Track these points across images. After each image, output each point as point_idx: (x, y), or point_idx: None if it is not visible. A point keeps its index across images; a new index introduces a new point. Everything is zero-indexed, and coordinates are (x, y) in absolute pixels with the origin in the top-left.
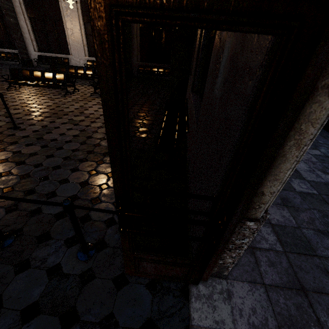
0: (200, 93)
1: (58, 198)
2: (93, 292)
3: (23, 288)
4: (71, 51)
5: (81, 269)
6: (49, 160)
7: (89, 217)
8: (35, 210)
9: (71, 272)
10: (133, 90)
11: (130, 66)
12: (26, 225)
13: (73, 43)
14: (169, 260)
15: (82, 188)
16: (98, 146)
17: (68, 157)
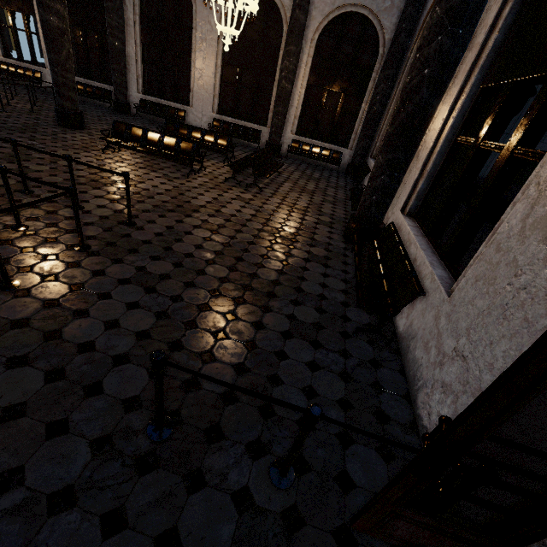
0: (419, 220)
1: (218, 364)
2: None
3: (204, 520)
4: (192, 101)
5: (281, 504)
6: (190, 291)
7: (272, 408)
8: (190, 380)
9: (267, 505)
10: (286, 181)
11: (280, 138)
12: (183, 406)
13: (199, 90)
14: (448, 530)
15: (250, 352)
16: (257, 278)
17: (216, 290)
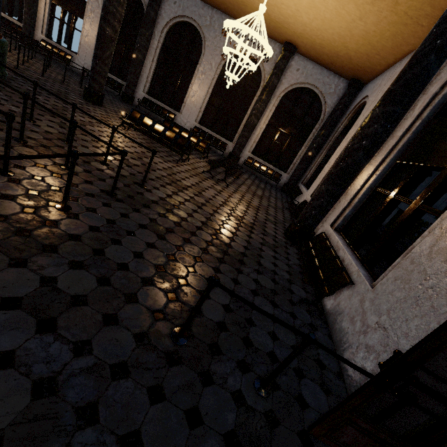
0: (343, 235)
1: (212, 301)
2: (283, 441)
3: (215, 406)
4: (182, 109)
5: (263, 407)
6: (188, 245)
7: (250, 341)
8: None
9: (254, 406)
10: (243, 184)
11: (240, 153)
12: (193, 325)
13: (190, 104)
14: (381, 436)
15: (232, 299)
16: (231, 247)
17: (205, 249)
